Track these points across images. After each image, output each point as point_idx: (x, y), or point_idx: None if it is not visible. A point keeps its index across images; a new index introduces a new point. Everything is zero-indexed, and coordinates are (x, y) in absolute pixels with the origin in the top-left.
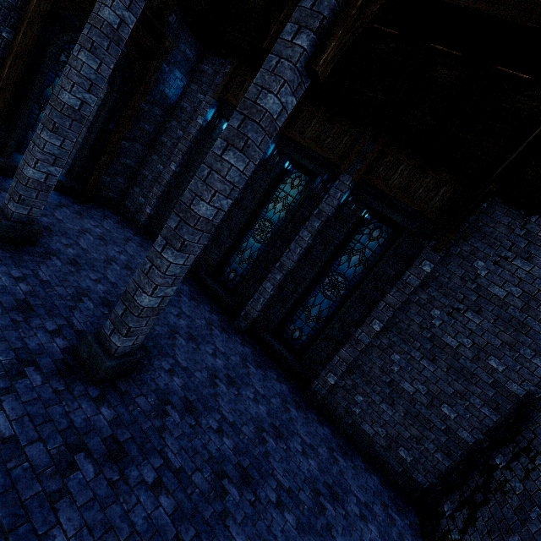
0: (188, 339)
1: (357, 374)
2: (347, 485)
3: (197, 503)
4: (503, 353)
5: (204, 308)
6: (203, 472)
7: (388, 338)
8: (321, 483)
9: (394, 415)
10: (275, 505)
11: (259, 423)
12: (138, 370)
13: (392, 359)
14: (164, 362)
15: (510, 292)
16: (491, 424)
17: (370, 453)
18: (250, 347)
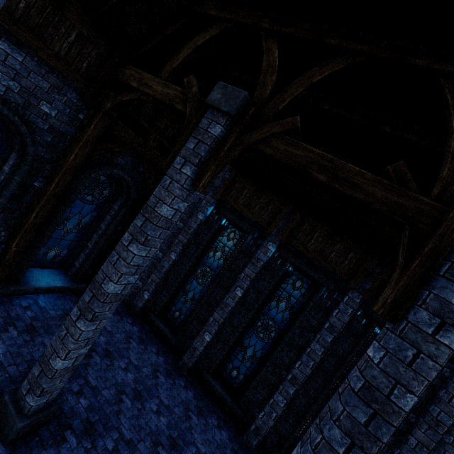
0: None
1: None
2: None
3: None
4: None
5: (212, 423)
6: None
7: None
8: None
9: None
10: None
11: None
12: None
13: None
14: None
15: None
16: None
17: None
18: None
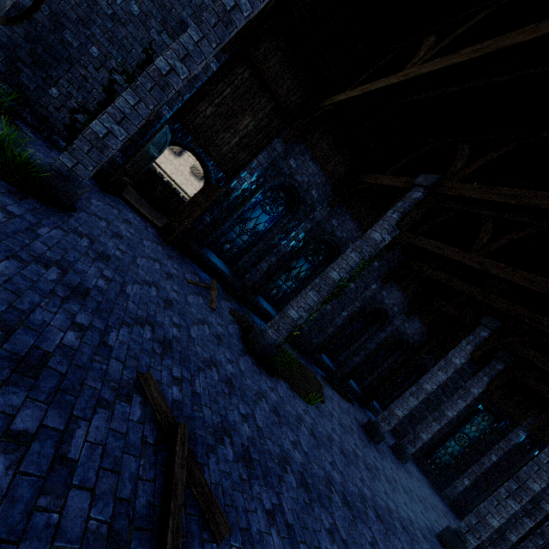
0: None
1: None
2: None
3: None
4: None
5: None
6: None
7: None
8: None
9: None
10: None
11: None
12: None
13: None
14: None
15: None
16: None
17: None
18: None
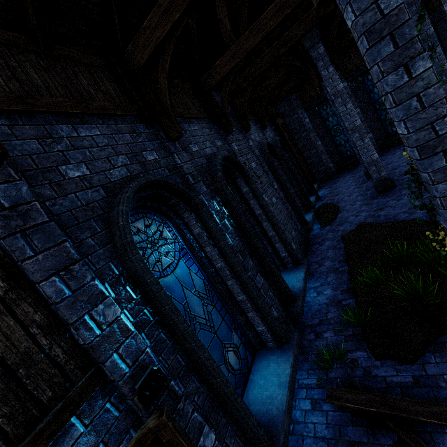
0: None
1: None
2: None
3: None
4: None
5: None
6: None
7: None
8: None
9: None
10: None
11: None
12: None
13: None
14: None
15: None
16: None
17: None
18: None
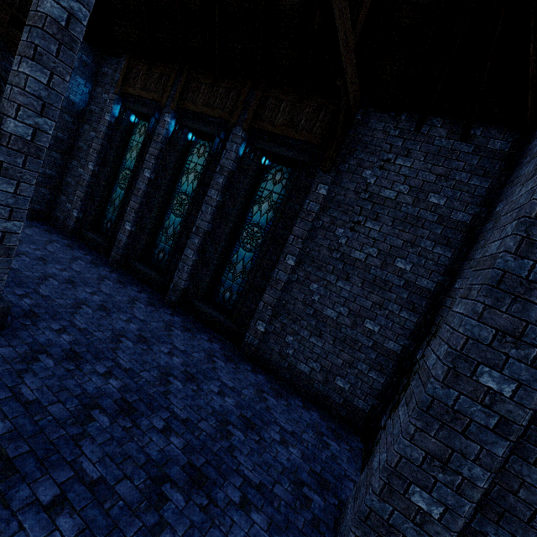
0: (97, 309)
1: (284, 314)
2: (271, 418)
3: (44, 427)
4: (407, 252)
5: (132, 289)
6: (66, 404)
7: (303, 270)
8: (235, 416)
9: (324, 346)
10: (160, 431)
11: (167, 370)
12: (14, 329)
13: (311, 290)
14: (55, 324)
15: (399, 192)
16: (413, 327)
17: (311, 392)
18: (182, 317)
